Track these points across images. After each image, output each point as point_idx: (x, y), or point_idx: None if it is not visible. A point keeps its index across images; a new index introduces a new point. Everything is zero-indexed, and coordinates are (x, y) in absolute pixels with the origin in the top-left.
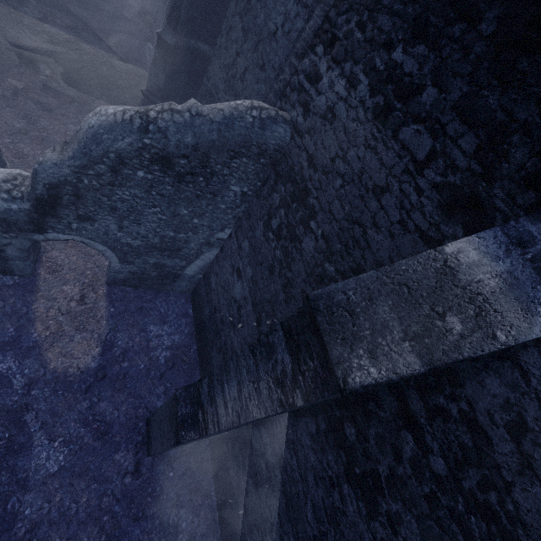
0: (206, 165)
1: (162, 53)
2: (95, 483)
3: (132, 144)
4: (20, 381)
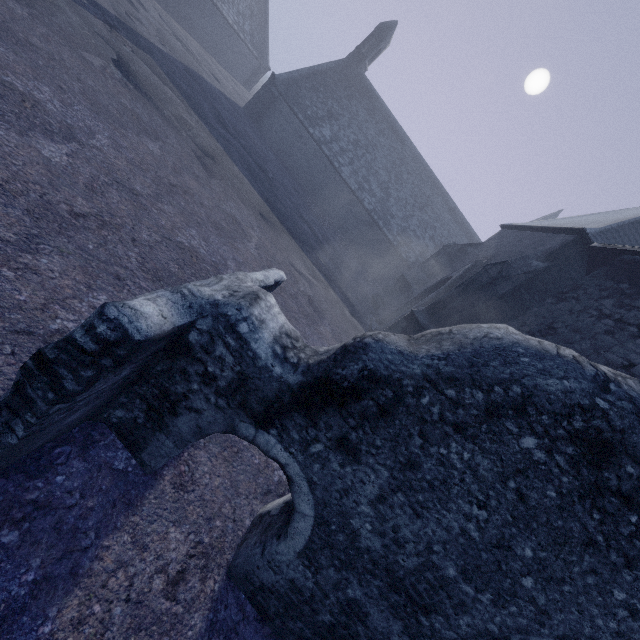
0: None
1: (406, 325)
2: None
3: (569, 393)
4: None
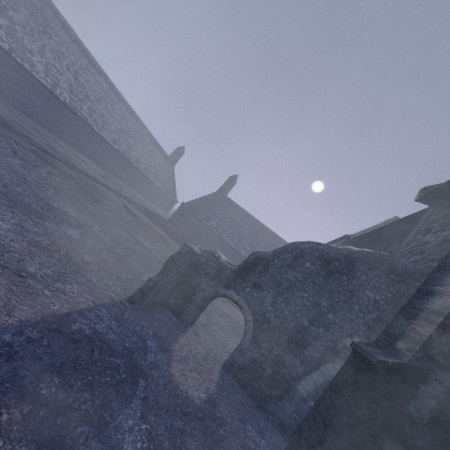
0: (350, 269)
1: None
2: None
3: (311, 247)
4: (151, 358)
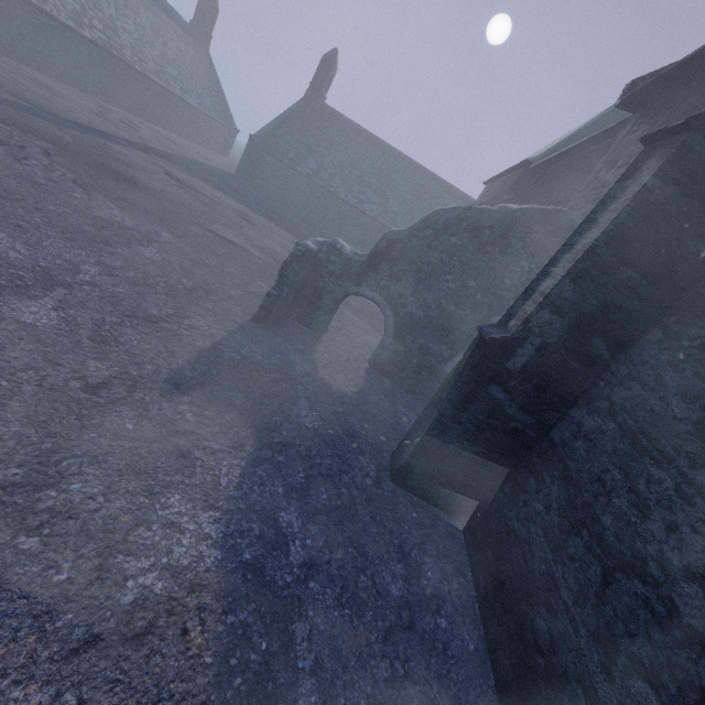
0: (505, 237)
1: None
2: (338, 459)
3: (457, 216)
4: (299, 369)
